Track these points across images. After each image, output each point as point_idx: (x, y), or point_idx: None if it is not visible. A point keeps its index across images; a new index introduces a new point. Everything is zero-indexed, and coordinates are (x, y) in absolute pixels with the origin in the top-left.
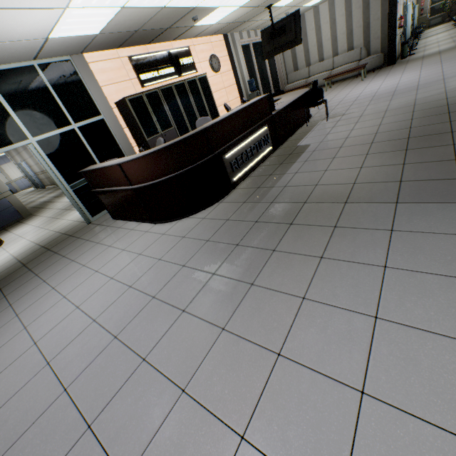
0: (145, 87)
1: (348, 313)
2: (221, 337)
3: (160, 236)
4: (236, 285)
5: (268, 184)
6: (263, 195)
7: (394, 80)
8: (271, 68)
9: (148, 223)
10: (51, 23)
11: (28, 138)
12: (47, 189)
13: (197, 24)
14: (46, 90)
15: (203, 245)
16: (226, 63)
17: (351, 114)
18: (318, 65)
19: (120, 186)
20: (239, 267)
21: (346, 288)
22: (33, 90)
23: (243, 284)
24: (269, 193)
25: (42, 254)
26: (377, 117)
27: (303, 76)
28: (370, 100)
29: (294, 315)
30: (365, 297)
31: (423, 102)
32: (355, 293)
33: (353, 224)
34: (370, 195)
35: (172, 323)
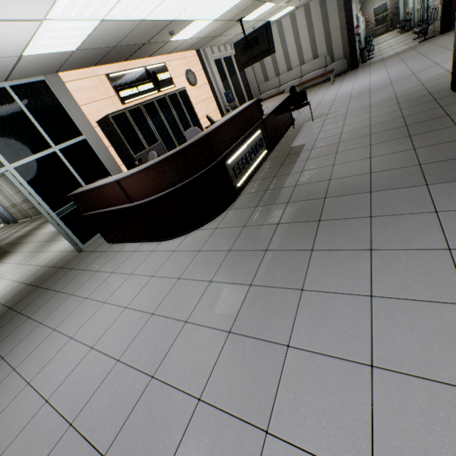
0: (126, 104)
1: (433, 305)
2: (290, 356)
3: (171, 254)
4: (283, 293)
5: (275, 185)
6: (275, 197)
7: (364, 81)
8: (243, 80)
9: (152, 242)
10: (26, 37)
11: (4, 165)
12: (20, 224)
13: (172, 39)
14: (21, 113)
15: (226, 256)
16: (201, 77)
17: (335, 113)
18: (287, 74)
19: (117, 205)
20: (279, 273)
21: (417, 278)
22: (6, 114)
23: (291, 291)
24: (281, 194)
25: (30, 292)
26: (364, 112)
27: (275, 86)
28: (349, 99)
29: (369, 317)
30: (443, 284)
31: (404, 94)
32: (430, 282)
33: (389, 212)
34: (394, 181)
35: (220, 348)
